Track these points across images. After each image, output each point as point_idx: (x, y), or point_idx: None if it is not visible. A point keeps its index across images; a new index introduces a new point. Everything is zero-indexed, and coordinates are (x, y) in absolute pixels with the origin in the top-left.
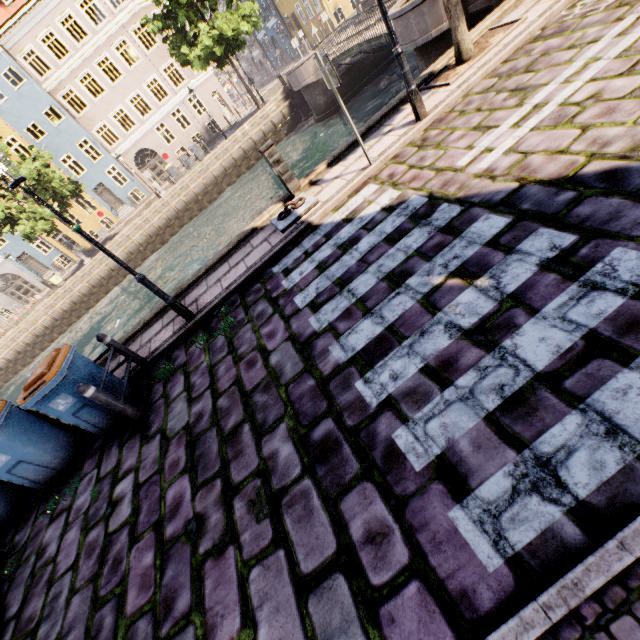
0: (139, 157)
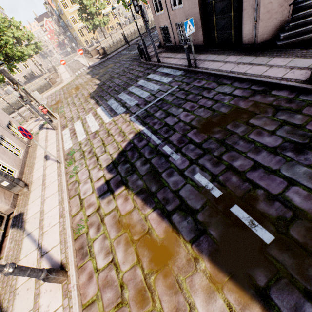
0: None
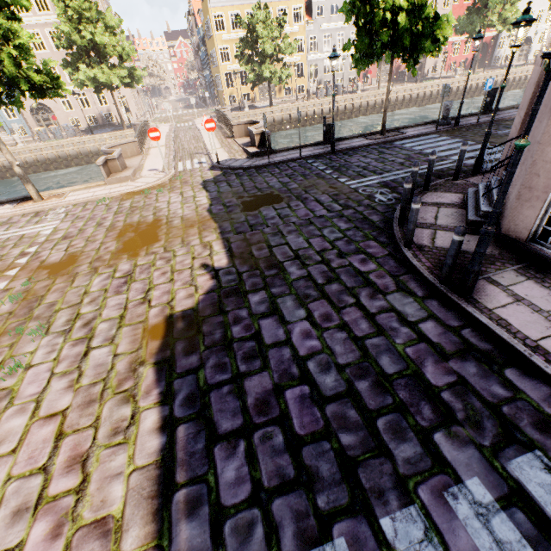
0: (36, 107)
